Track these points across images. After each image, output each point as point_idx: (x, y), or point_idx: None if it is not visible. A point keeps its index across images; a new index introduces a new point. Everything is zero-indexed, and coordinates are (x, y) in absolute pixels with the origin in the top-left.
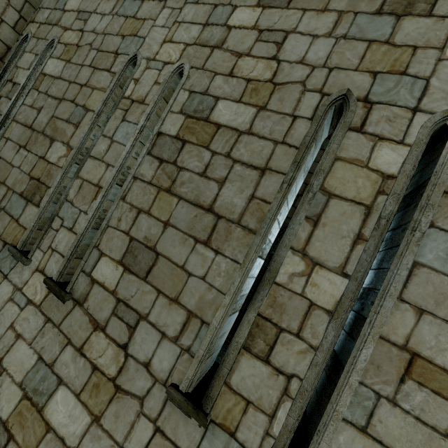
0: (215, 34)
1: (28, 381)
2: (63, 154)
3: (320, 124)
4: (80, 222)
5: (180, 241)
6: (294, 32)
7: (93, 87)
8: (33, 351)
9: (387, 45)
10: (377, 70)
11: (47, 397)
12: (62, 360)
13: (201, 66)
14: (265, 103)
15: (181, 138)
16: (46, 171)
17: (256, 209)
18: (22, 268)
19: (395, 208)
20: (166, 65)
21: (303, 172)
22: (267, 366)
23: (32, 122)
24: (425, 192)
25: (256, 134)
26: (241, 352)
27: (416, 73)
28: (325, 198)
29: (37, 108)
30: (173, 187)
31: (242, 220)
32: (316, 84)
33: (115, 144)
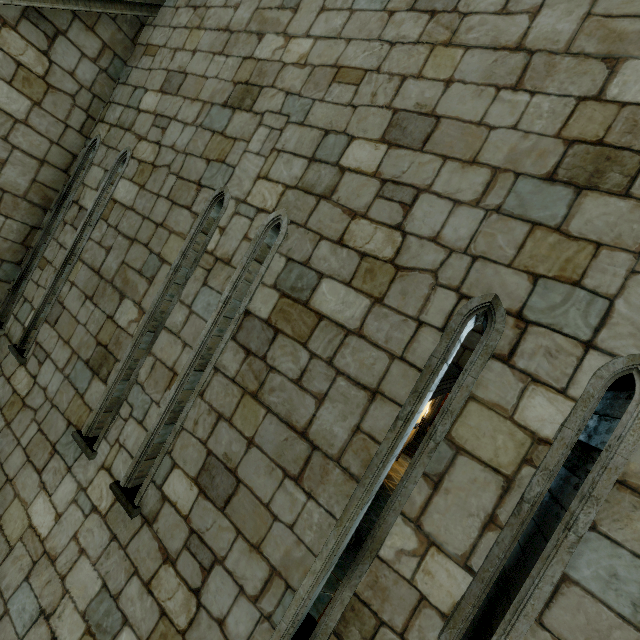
0: (323, 177)
1: (91, 612)
2: (134, 317)
3: (454, 340)
4: (152, 416)
5: (266, 469)
6: (428, 191)
7: (170, 230)
8: (97, 574)
9: (557, 235)
10: (539, 272)
11: (111, 638)
12: (128, 593)
13: (303, 223)
14: (382, 293)
15: (273, 325)
16: (115, 338)
17: (361, 447)
18: (87, 461)
19: (545, 488)
20: (260, 214)
21: (430, 392)
22: None
23: (100, 265)
24: (590, 472)
25: (368, 338)
26: (331, 638)
27: (596, 288)
28: (452, 452)
29: (106, 248)
30: (261, 393)
31: (343, 459)
32: (451, 278)
33: (194, 317)
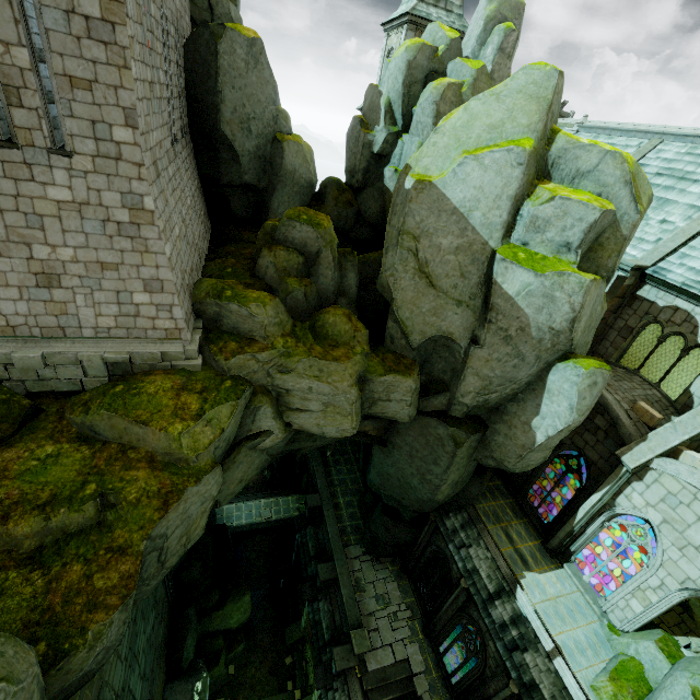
0: None
1: None
2: None
3: None
4: None
5: None
6: None
7: None
8: None
9: None
10: None
11: None
12: None
13: None
14: None
15: None
16: None
17: None
18: None
19: None
20: None
21: None
22: (26, 109)
23: None
24: None
25: None
26: (10, 108)
27: None
28: None
29: None
30: None
31: None
32: None
33: None
